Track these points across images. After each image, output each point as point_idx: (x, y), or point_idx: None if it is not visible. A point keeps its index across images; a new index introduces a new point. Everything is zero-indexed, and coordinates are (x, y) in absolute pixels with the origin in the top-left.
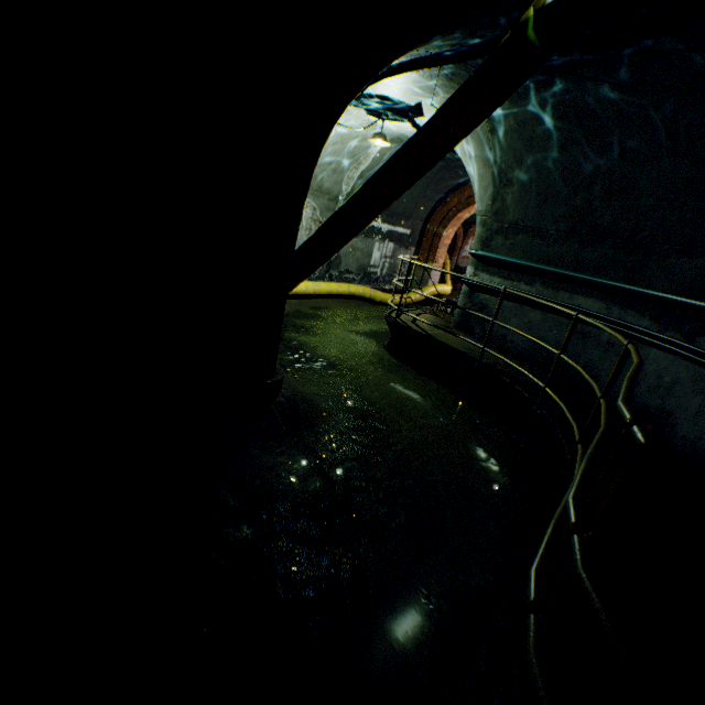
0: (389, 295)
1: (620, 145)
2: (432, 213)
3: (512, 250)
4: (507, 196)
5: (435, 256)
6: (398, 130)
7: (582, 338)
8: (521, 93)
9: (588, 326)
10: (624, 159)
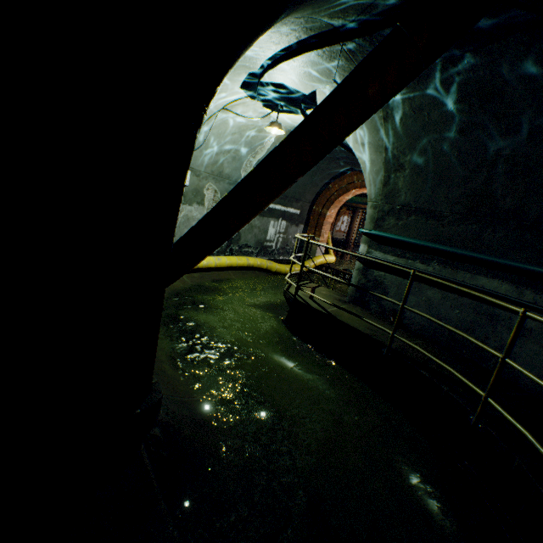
0: (283, 266)
1: (529, 127)
2: (317, 196)
3: (405, 230)
4: (398, 180)
5: (321, 231)
6: (291, 123)
7: (490, 320)
8: (421, 76)
9: (496, 308)
10: (532, 140)
